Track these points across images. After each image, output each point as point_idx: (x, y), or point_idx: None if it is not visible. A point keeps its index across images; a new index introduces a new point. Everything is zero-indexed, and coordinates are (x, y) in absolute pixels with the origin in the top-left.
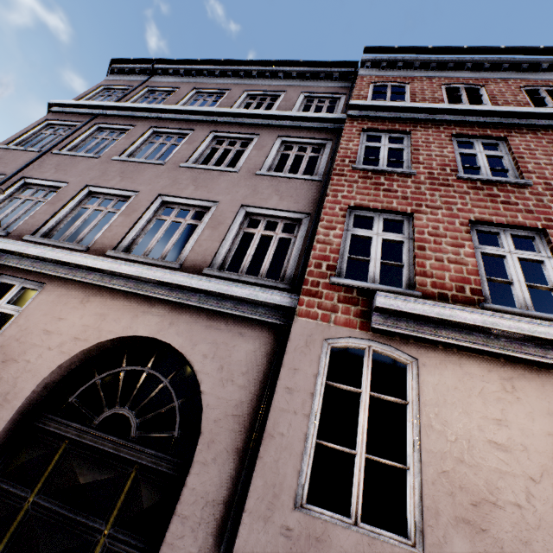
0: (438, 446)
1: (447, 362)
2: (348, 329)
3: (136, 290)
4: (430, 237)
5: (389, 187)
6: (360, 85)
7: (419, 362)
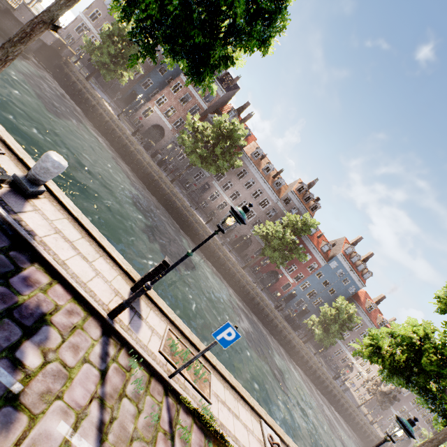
0: None
1: None
2: None
3: None
4: None
5: None
6: None
7: None
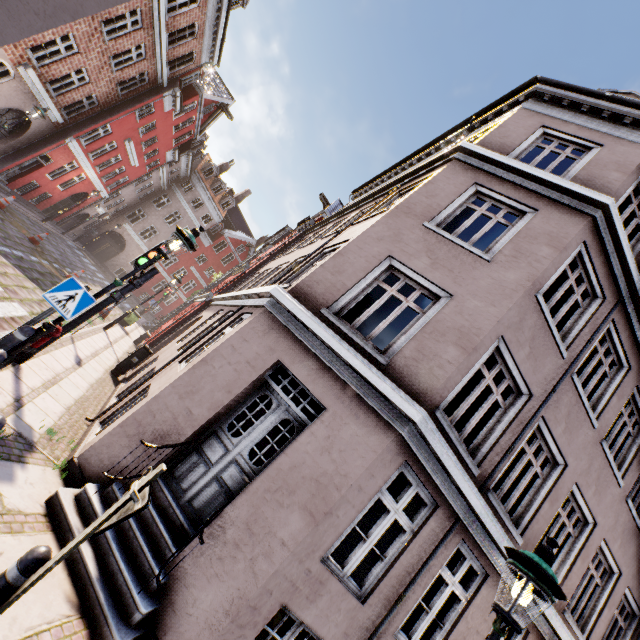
0: None
1: None
2: None
3: None
4: None
5: None
6: None
7: None
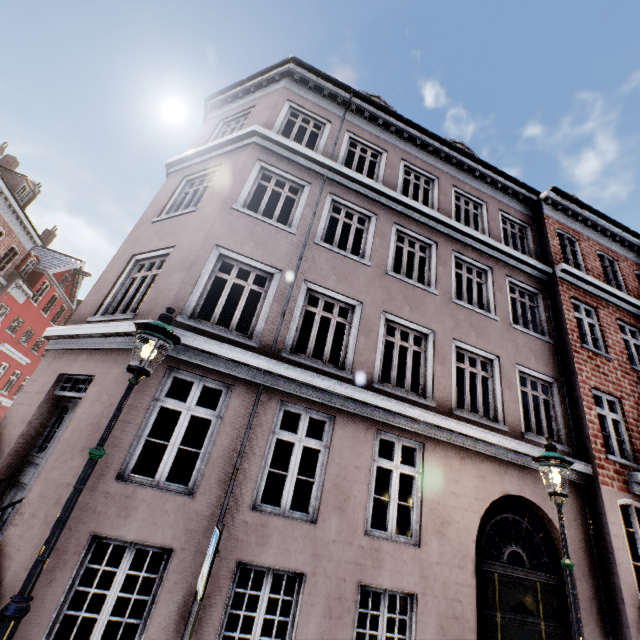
0: None
1: None
2: (623, 493)
3: (496, 455)
4: (633, 421)
5: (604, 371)
6: (551, 231)
7: None
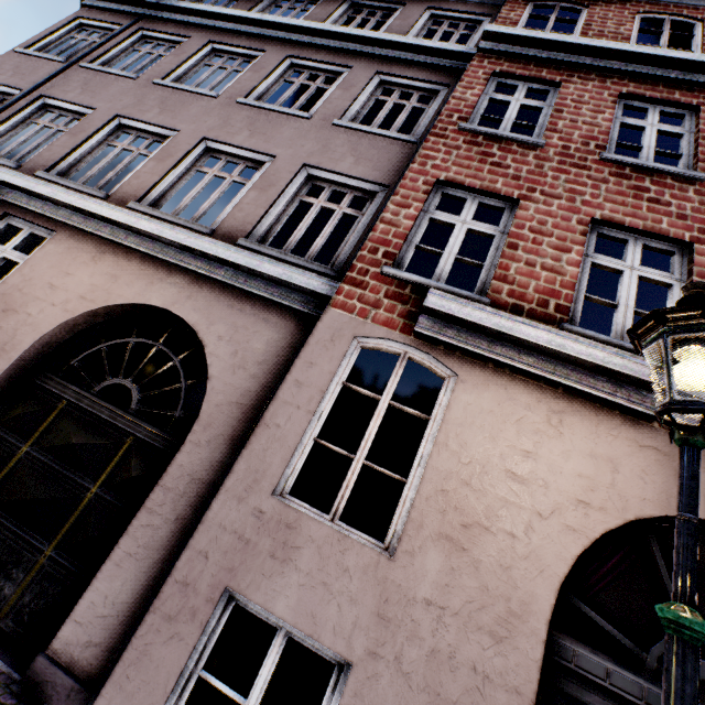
0: (447, 465)
1: (491, 383)
2: (386, 330)
3: (154, 253)
4: (531, 233)
5: (500, 161)
6: (513, 3)
7: (458, 378)
